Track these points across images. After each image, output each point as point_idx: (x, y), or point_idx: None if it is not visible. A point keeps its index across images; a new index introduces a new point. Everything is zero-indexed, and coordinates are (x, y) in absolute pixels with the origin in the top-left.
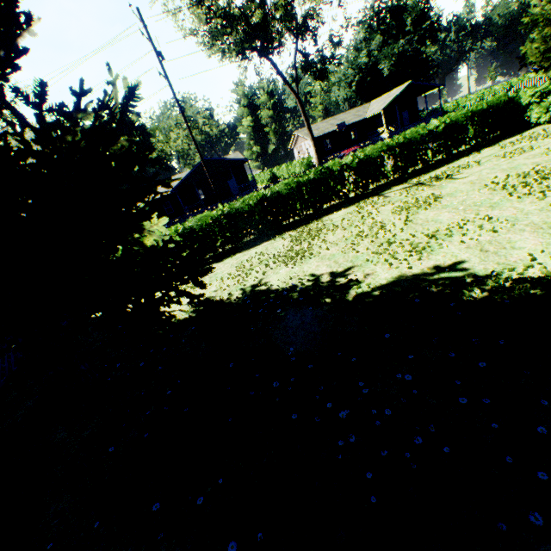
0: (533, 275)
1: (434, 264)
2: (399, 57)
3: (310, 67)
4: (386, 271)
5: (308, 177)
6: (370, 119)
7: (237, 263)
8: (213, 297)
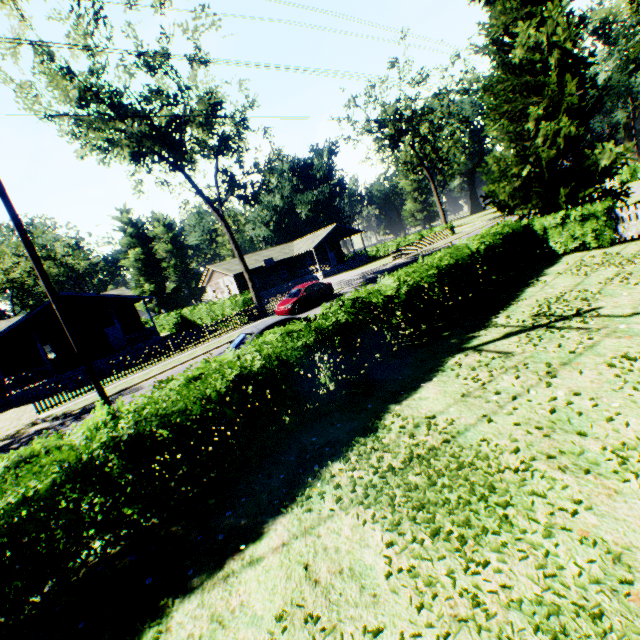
0: None
1: None
2: (315, 204)
3: (239, 187)
4: None
5: (334, 319)
6: (299, 257)
7: None
8: None
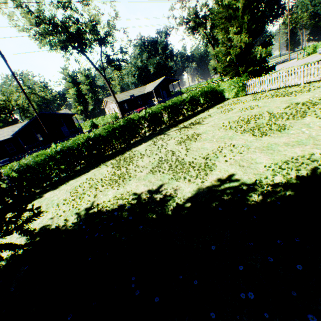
0: (279, 181)
1: (217, 178)
2: (158, 64)
3: (111, 62)
4: (188, 186)
5: (119, 124)
6: (147, 94)
7: (71, 188)
8: (49, 225)
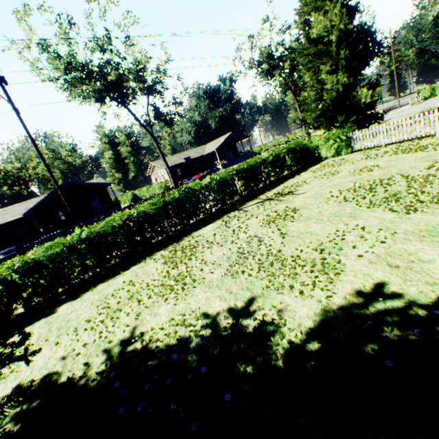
0: None
1: (353, 288)
2: (221, 118)
3: (161, 115)
4: (302, 303)
5: (174, 197)
6: (208, 155)
7: (99, 298)
8: (57, 373)
